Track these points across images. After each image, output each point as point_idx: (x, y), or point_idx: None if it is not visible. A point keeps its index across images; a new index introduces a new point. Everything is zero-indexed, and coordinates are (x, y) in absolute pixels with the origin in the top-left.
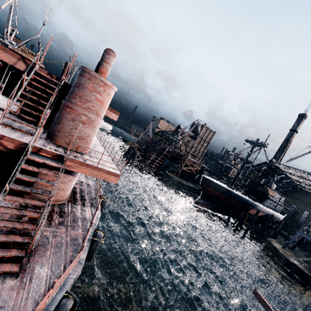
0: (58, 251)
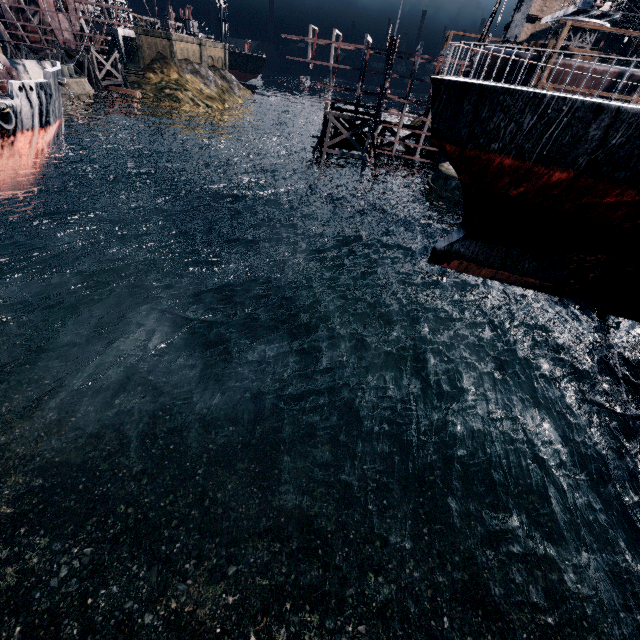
0: None
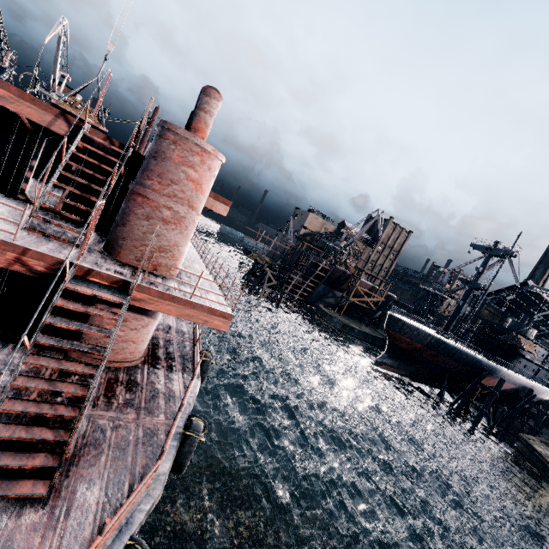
0: (120, 457)
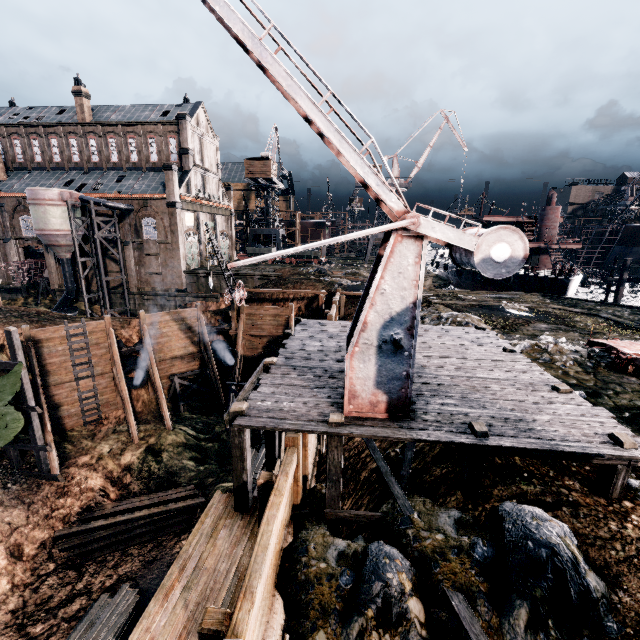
0: None
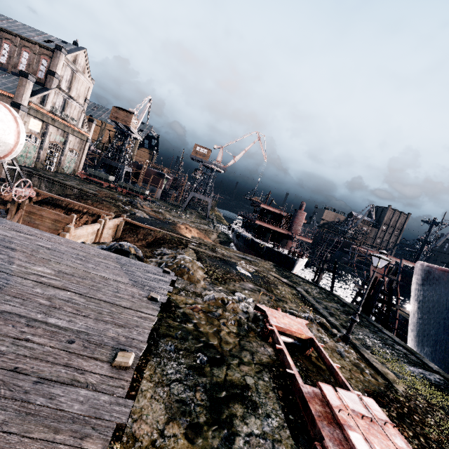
0: None
